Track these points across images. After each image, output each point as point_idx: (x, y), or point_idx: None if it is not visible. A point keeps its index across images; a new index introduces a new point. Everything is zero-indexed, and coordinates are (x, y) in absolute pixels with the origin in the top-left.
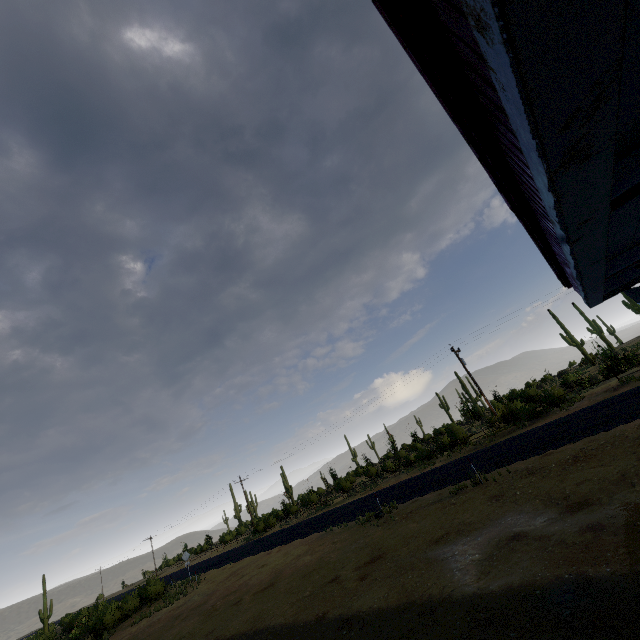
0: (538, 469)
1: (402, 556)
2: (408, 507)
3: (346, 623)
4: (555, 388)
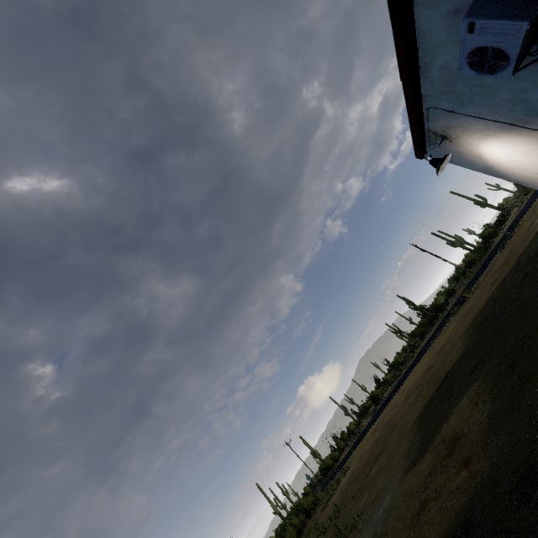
0: (536, 205)
1: (520, 242)
2: (478, 283)
3: None
4: (488, 229)
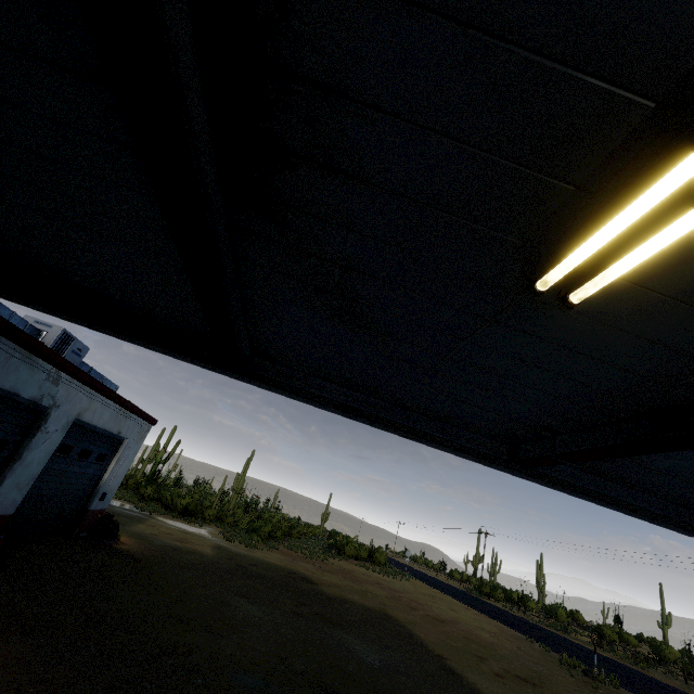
0: None
1: None
2: None
3: (450, 671)
4: None
